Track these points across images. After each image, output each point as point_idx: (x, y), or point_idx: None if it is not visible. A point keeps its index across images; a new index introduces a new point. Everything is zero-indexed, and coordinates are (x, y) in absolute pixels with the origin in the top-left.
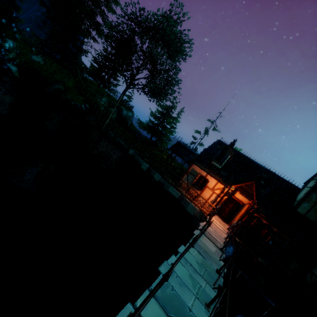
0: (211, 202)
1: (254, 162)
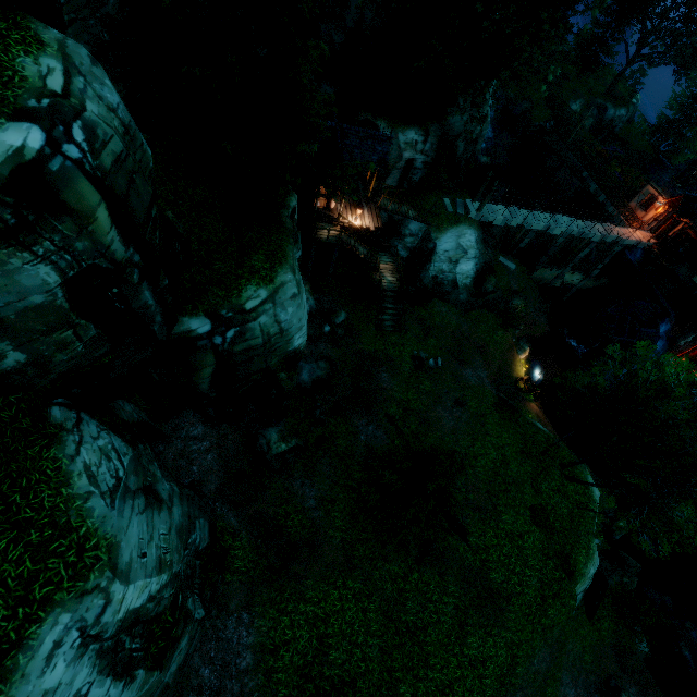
0: (652, 223)
1: None
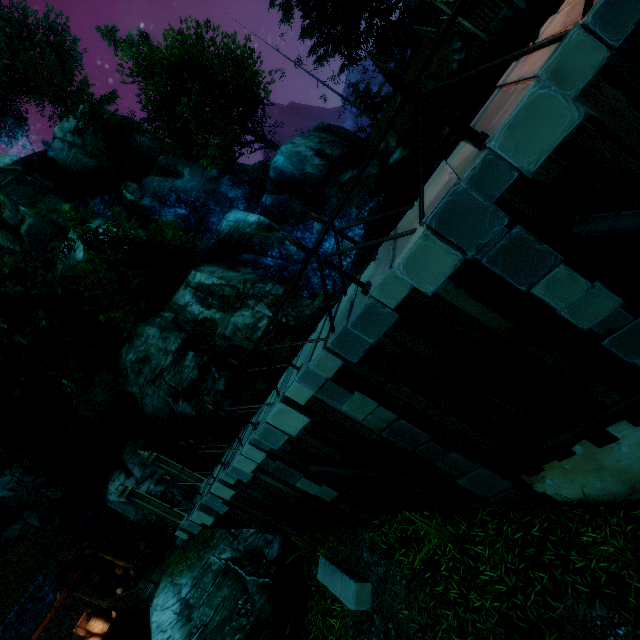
0: None
1: None
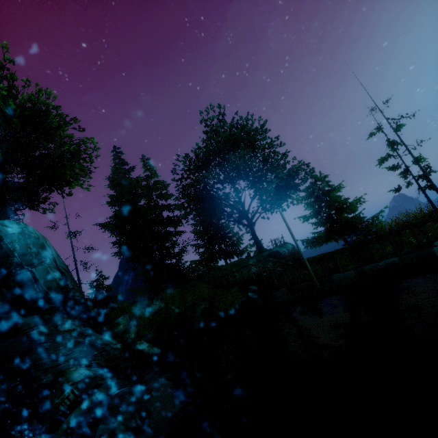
0: None
1: None
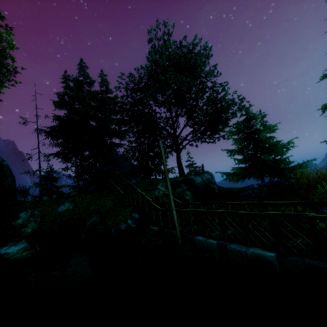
0: None
1: None
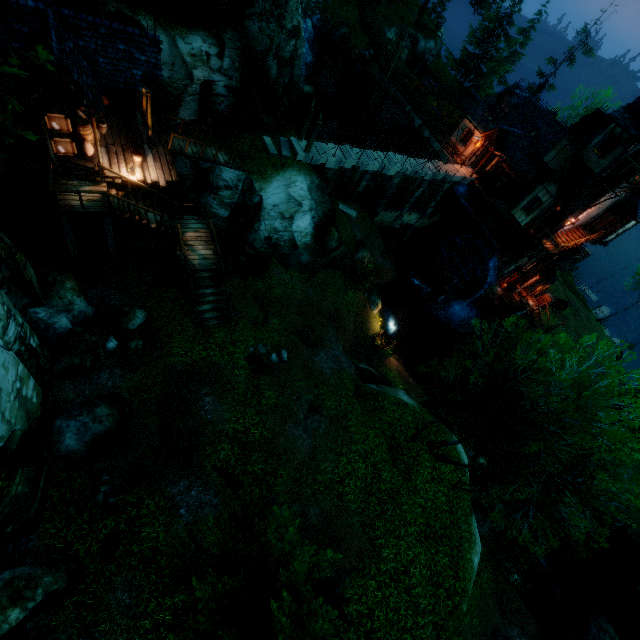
0: (472, 158)
1: (543, 111)
